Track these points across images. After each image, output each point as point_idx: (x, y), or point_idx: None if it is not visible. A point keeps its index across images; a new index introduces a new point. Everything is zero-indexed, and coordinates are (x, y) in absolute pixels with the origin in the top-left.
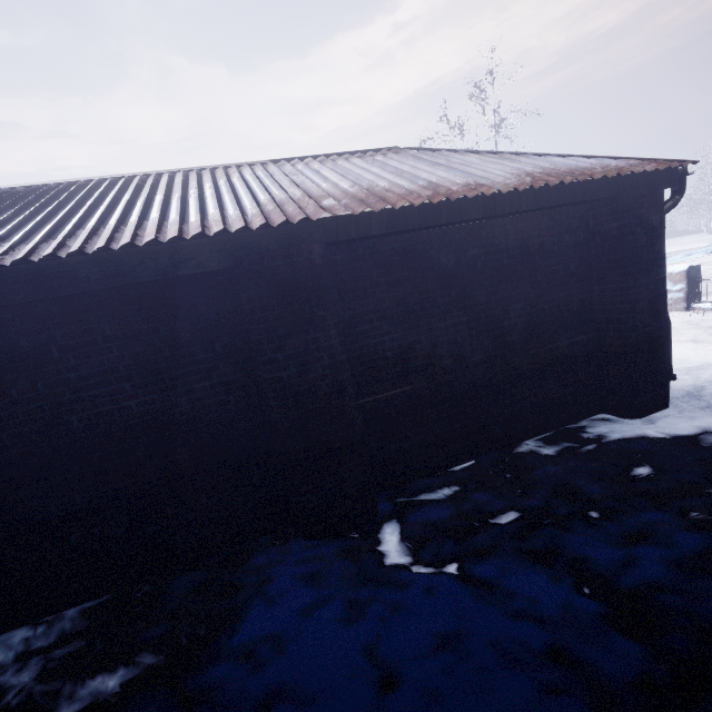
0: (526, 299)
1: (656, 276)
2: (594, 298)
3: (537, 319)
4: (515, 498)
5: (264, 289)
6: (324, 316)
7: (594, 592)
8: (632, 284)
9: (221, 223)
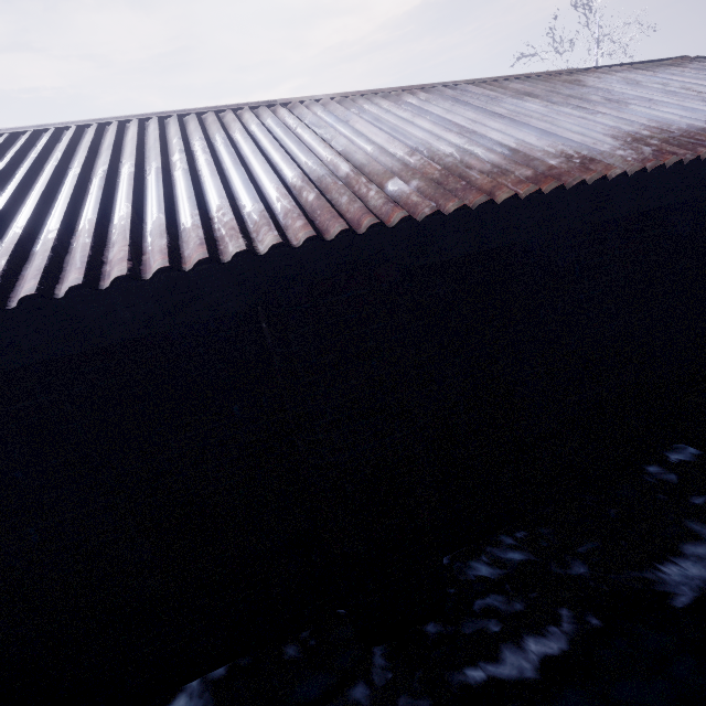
0: None
1: None
2: None
3: None
4: None
5: None
6: None
7: None
8: None
9: None
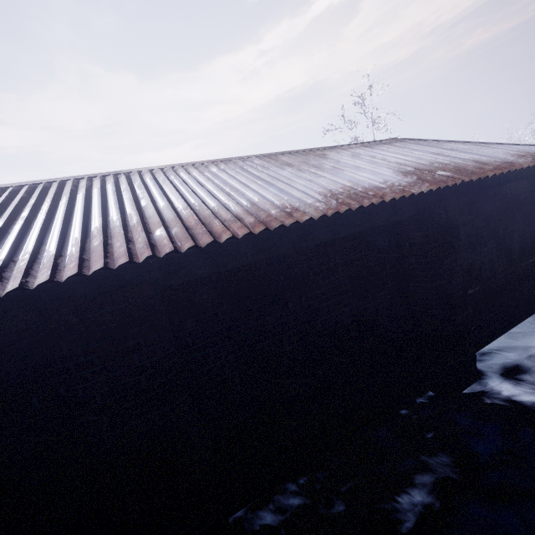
0: (519, 232)
1: None
2: None
3: (524, 244)
4: None
5: (435, 228)
6: (459, 244)
7: None
8: None
9: (412, 187)
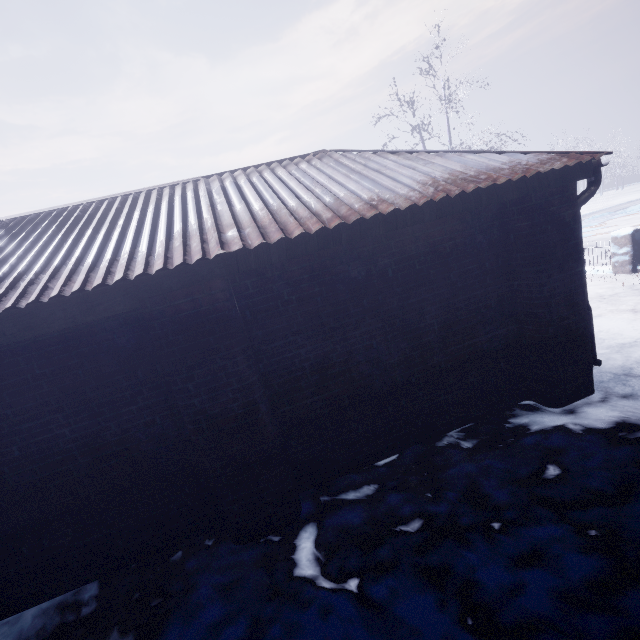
0: (441, 300)
1: (572, 270)
2: (512, 292)
3: (454, 318)
4: (426, 503)
5: (168, 327)
6: (229, 345)
7: (477, 624)
8: (546, 280)
9: (124, 269)
